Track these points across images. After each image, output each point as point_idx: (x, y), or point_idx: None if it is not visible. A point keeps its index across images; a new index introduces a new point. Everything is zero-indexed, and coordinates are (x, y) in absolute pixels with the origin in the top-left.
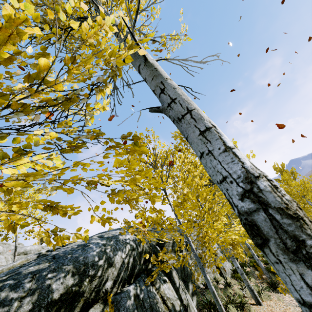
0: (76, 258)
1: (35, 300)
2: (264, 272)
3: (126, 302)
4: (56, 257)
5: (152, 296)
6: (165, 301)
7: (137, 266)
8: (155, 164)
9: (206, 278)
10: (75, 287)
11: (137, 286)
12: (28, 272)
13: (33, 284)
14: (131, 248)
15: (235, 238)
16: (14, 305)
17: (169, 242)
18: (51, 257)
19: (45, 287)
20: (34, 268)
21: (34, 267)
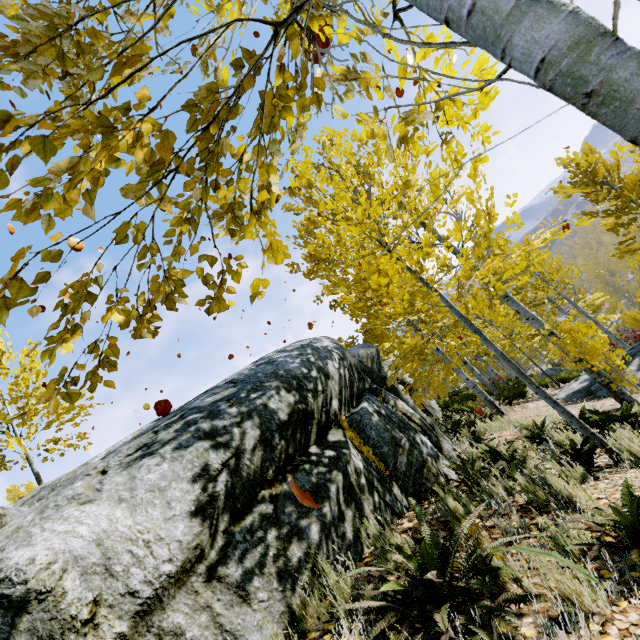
0: (275, 374)
1: (259, 423)
2: (492, 389)
3: (371, 419)
4: (236, 381)
5: (395, 412)
6: (410, 418)
7: (355, 384)
8: (356, 196)
9: (487, 341)
10: (301, 405)
11: (371, 403)
12: (211, 403)
13: (241, 408)
14: (339, 357)
15: (449, 347)
16: (235, 433)
17: (367, 362)
18: (226, 384)
19: (261, 408)
20: (216, 398)
21: (213, 398)
